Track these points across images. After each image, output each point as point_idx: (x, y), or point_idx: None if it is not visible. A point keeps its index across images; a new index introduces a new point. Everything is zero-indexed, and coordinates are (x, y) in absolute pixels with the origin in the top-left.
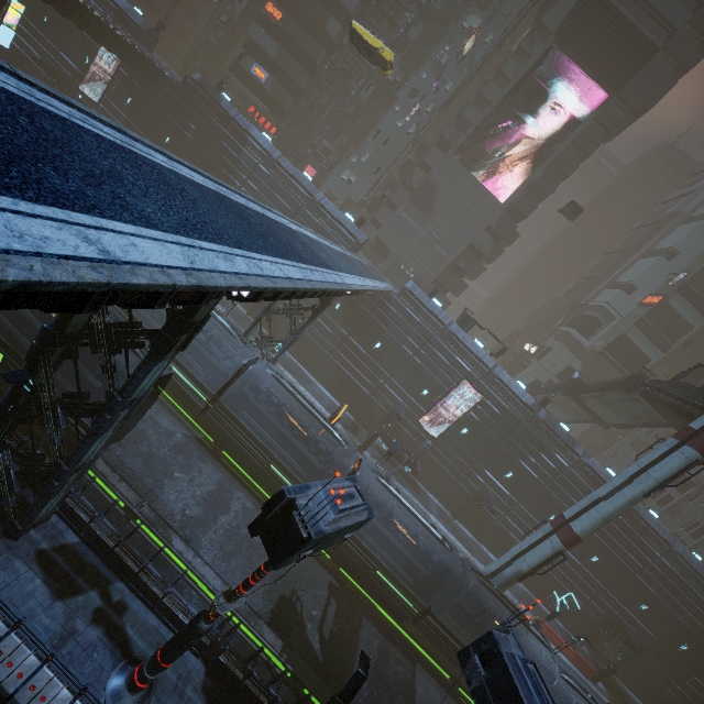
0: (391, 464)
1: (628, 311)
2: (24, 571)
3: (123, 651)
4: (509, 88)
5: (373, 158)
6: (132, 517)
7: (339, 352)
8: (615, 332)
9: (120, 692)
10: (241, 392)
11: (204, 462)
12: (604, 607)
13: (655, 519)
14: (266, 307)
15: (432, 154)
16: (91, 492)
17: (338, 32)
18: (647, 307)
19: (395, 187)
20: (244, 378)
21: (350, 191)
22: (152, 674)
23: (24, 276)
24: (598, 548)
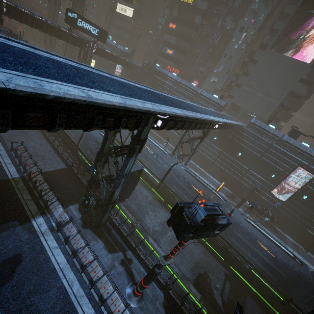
0: (256, 216)
1: None
2: (99, 240)
3: (131, 278)
4: (301, 1)
5: (224, 67)
6: (134, 227)
7: (219, 160)
8: None
9: (130, 294)
10: (173, 178)
11: (160, 208)
12: None
13: None
14: (179, 141)
15: (257, 54)
16: (120, 216)
17: (199, 20)
18: None
19: (238, 76)
20: (173, 172)
21: (215, 86)
22: (140, 289)
23: (56, 95)
24: None
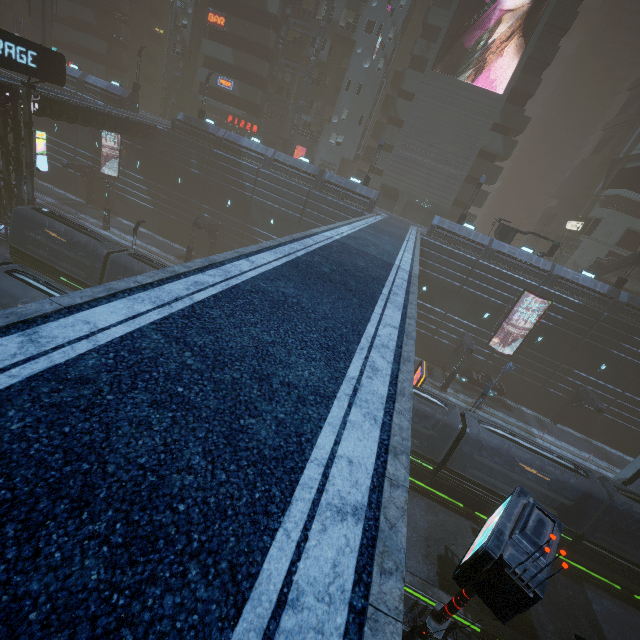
0: (474, 392)
1: None
2: None
3: None
4: None
5: (352, 111)
6: None
7: None
8: None
9: None
10: None
11: None
12: None
13: None
14: None
15: (409, 78)
16: None
17: (278, 7)
18: None
19: (382, 128)
20: None
21: (342, 152)
22: None
23: None
24: None
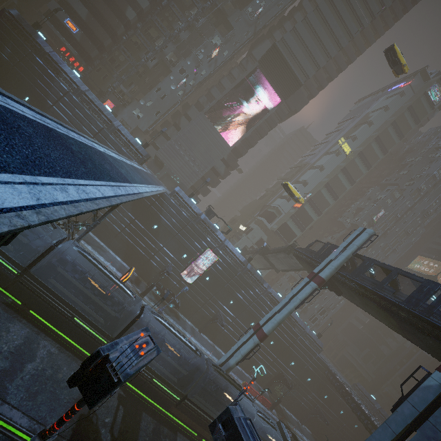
0: (162, 303)
1: (288, 210)
2: None
3: None
4: (236, 84)
5: (155, 105)
6: None
7: (128, 230)
8: (282, 221)
9: None
10: (49, 263)
11: (11, 322)
12: (276, 368)
13: (298, 317)
14: None
15: (192, 110)
16: None
17: (134, 18)
18: (296, 209)
19: (169, 125)
20: (53, 254)
21: (138, 123)
22: None
23: None
24: (274, 336)
